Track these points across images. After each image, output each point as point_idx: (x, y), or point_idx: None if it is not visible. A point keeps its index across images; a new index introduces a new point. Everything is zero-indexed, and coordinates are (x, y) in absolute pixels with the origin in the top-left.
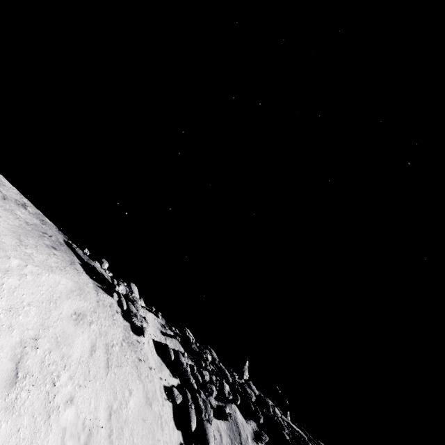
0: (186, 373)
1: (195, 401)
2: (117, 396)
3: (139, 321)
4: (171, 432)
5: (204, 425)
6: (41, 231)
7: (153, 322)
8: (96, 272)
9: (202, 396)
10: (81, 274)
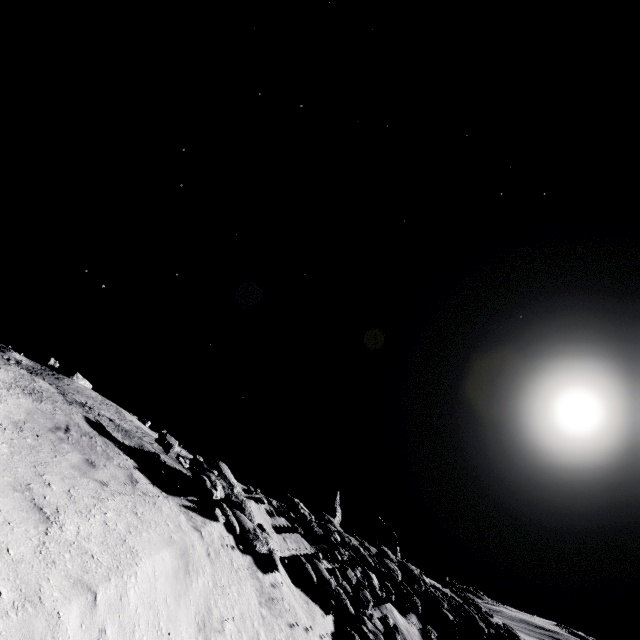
0: (340, 597)
1: None
2: None
3: (264, 544)
4: None
5: None
6: (48, 429)
7: (261, 518)
8: (156, 462)
9: (370, 627)
10: (159, 503)
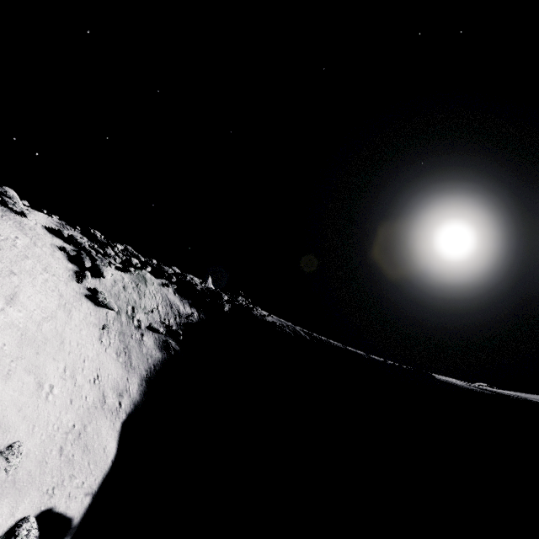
0: (81, 244)
1: (90, 257)
2: (3, 235)
3: (18, 208)
4: (65, 263)
5: (99, 266)
6: None
7: (45, 218)
8: None
9: (99, 256)
10: None
